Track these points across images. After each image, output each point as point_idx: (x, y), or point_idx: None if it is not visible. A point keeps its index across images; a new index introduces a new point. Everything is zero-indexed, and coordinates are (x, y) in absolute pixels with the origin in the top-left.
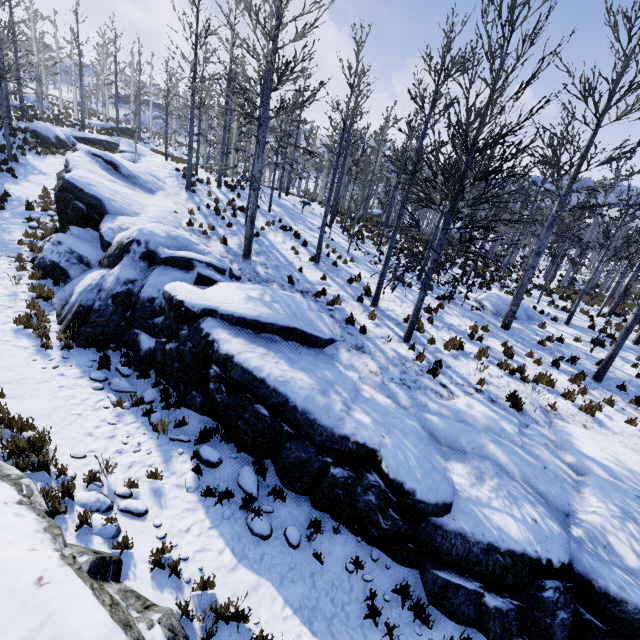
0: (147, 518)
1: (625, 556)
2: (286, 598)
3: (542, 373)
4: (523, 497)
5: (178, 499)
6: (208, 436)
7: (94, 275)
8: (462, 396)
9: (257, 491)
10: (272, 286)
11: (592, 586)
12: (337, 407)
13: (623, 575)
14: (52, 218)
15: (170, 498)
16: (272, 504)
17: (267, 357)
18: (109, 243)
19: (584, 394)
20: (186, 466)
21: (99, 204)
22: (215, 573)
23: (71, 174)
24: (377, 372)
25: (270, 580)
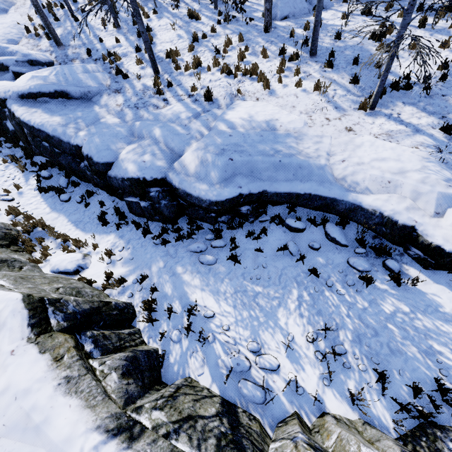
0: (14, 202)
1: (191, 168)
2: (70, 219)
3: (254, 65)
4: (151, 152)
5: (30, 194)
6: (44, 166)
7: None
8: (174, 104)
9: (67, 185)
10: (74, 63)
11: (172, 186)
12: (68, 131)
13: (184, 177)
14: None
15: (26, 194)
16: (74, 189)
17: (35, 113)
18: None
19: (282, 72)
20: (36, 181)
21: None
22: (40, 215)
23: None
24: (121, 104)
25: (64, 215)
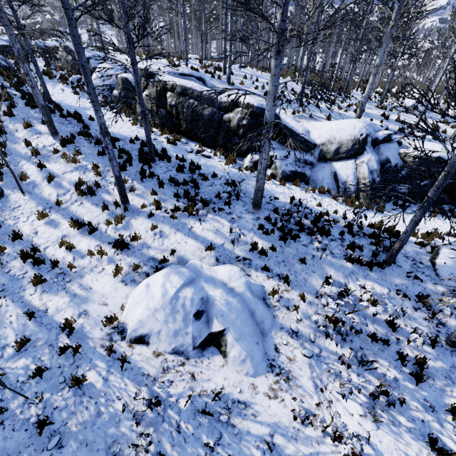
0: None
1: None
2: None
3: None
4: None
5: None
6: None
7: (349, 166)
8: None
9: None
10: None
11: None
12: None
13: None
14: (199, 144)
15: None
16: None
17: None
18: (315, 144)
19: None
20: None
21: (278, 119)
22: None
23: (254, 101)
24: None
25: None
